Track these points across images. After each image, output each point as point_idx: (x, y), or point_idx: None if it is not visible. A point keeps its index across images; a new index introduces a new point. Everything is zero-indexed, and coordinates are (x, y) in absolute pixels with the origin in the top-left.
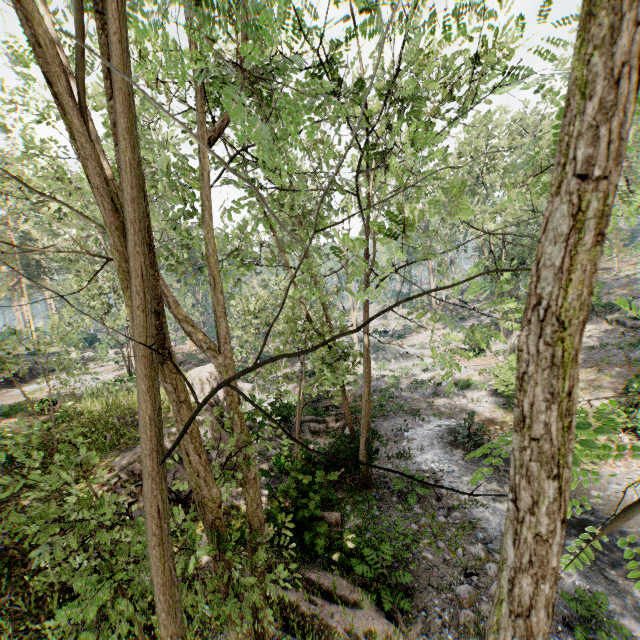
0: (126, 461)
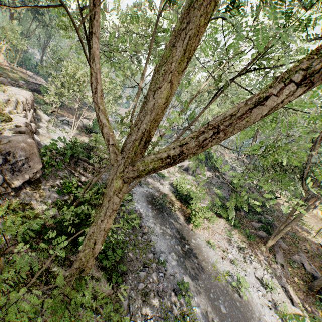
0: None
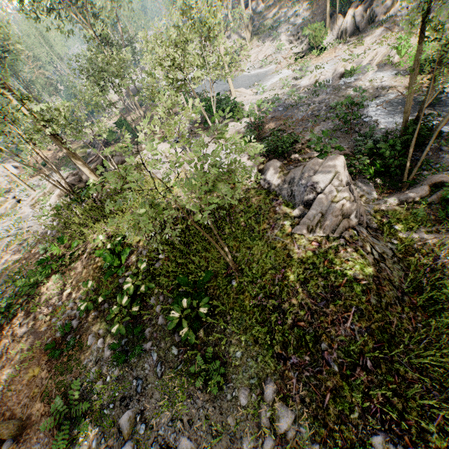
0: (331, 225)
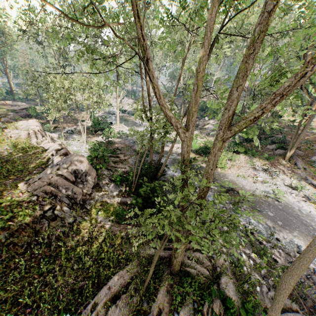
0: (37, 186)
